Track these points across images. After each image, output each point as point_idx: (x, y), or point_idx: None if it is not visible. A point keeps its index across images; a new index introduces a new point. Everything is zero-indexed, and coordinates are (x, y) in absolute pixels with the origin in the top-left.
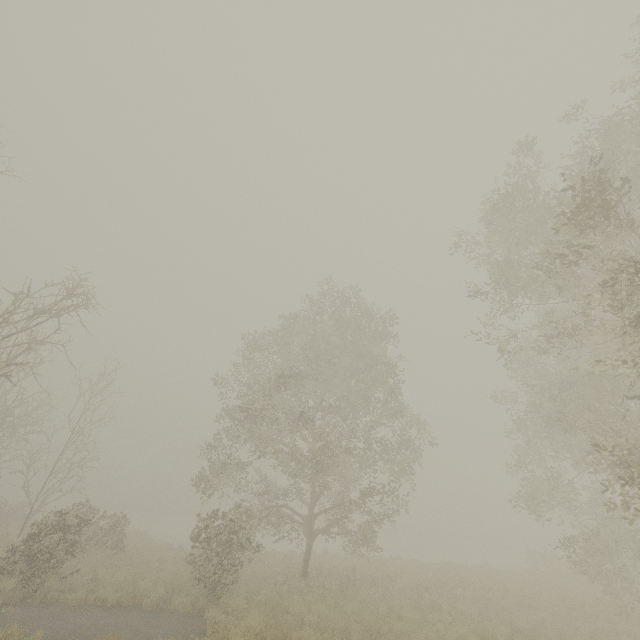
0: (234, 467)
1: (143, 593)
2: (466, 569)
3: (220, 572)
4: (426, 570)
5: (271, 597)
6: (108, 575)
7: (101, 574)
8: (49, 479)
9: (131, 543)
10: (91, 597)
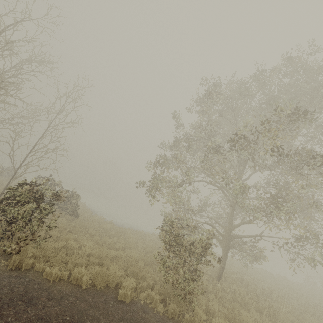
0: (178, 186)
1: (112, 278)
2: (290, 283)
3: (190, 282)
4: (269, 279)
5: (233, 314)
6: (76, 246)
7: (70, 244)
8: (29, 155)
9: (79, 210)
10: (65, 273)
